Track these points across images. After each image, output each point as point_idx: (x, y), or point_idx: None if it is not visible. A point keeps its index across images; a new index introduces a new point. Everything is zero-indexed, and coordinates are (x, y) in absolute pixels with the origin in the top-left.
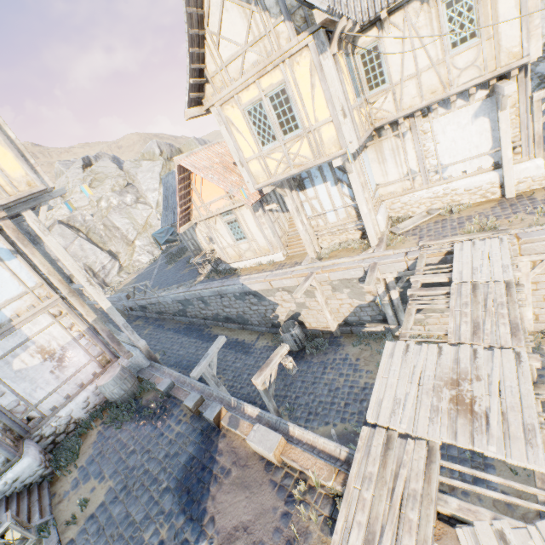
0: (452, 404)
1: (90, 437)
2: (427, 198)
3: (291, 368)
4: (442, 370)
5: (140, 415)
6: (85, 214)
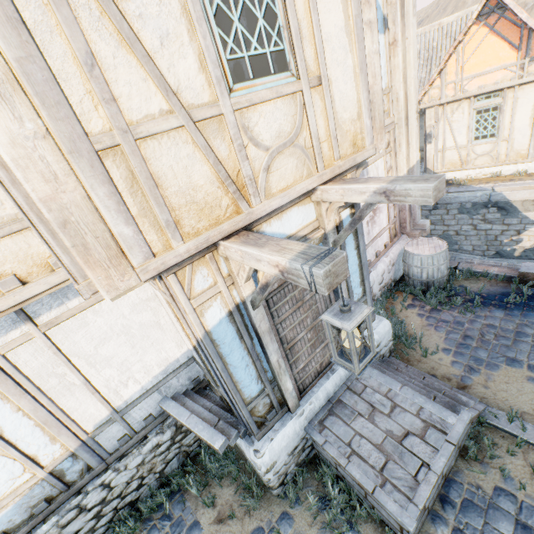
0: None
1: (408, 319)
2: None
3: None
4: None
5: (496, 303)
6: None
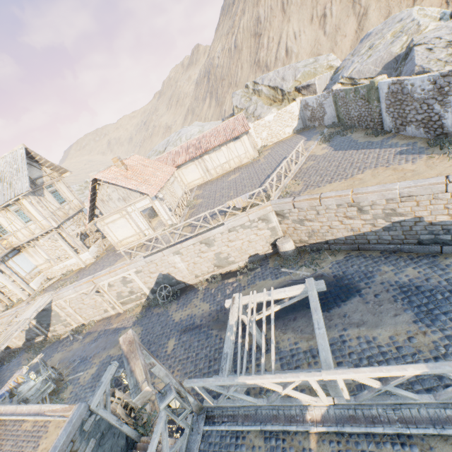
0: None
1: None
2: (59, 269)
3: None
4: None
5: None
6: None
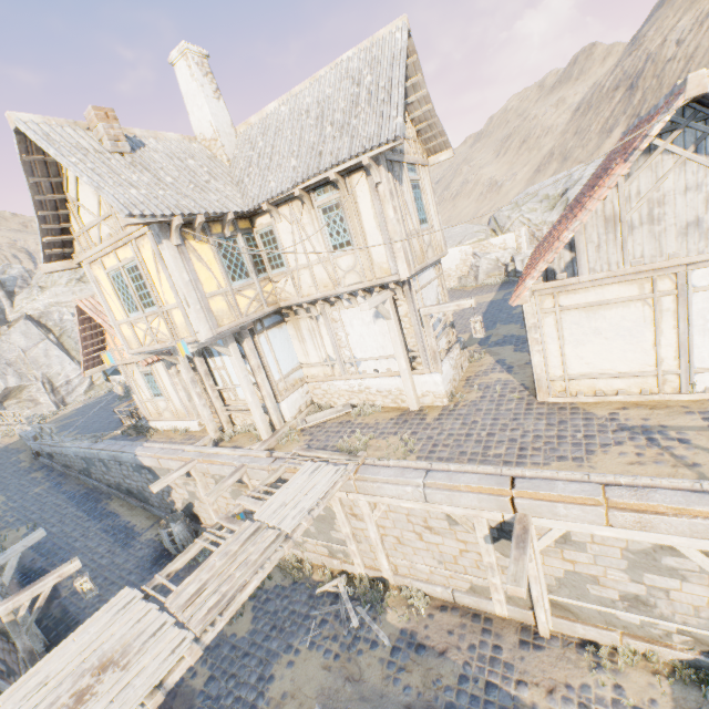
0: (76, 697)
1: None
2: (345, 391)
3: (87, 590)
4: (116, 645)
5: None
6: (65, 311)
